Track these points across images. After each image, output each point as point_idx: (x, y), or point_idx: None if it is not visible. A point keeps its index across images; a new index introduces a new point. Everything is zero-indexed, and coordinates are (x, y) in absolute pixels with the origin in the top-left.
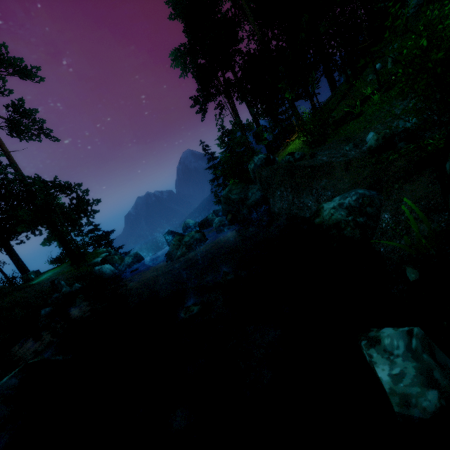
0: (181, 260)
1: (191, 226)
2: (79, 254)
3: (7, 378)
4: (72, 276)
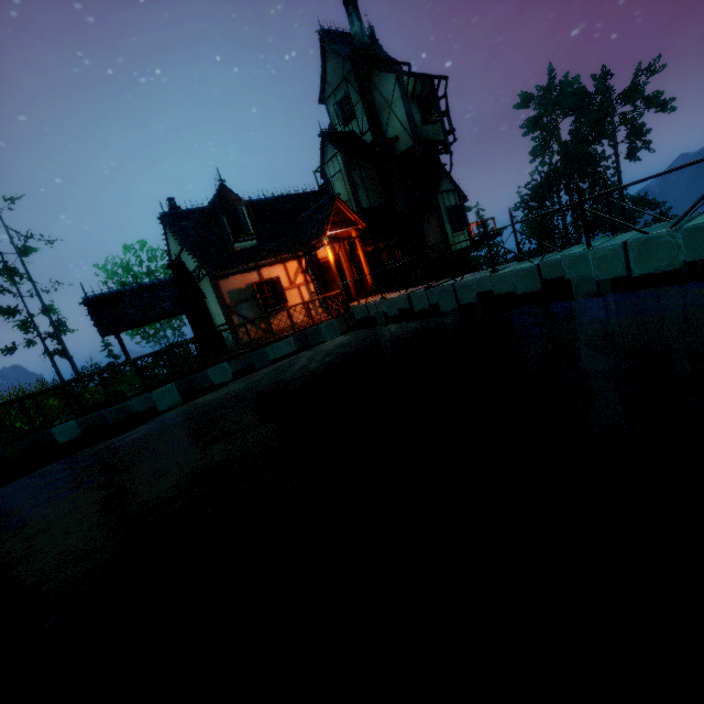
0: None
1: None
2: None
3: None
4: None
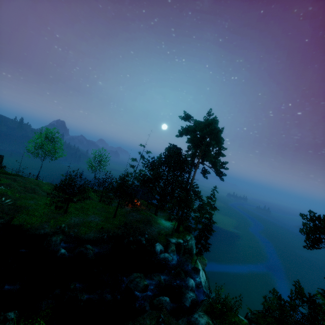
0: (127, 281)
1: (188, 284)
2: (190, 227)
3: (90, 246)
4: (153, 236)
